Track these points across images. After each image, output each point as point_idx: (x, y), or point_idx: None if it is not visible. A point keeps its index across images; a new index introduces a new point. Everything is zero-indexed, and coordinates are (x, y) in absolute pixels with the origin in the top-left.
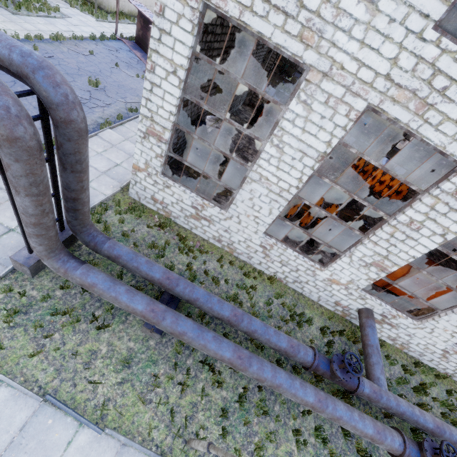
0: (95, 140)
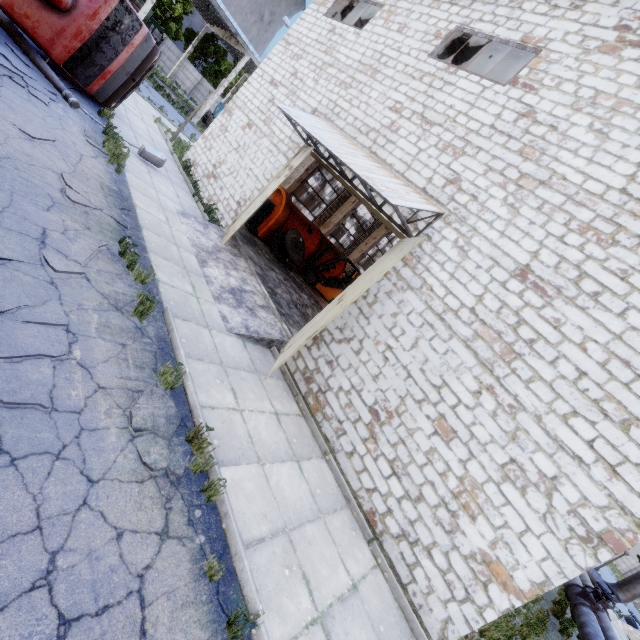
0: (257, 576)
